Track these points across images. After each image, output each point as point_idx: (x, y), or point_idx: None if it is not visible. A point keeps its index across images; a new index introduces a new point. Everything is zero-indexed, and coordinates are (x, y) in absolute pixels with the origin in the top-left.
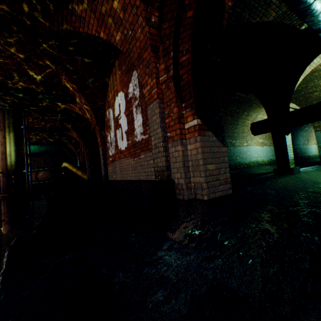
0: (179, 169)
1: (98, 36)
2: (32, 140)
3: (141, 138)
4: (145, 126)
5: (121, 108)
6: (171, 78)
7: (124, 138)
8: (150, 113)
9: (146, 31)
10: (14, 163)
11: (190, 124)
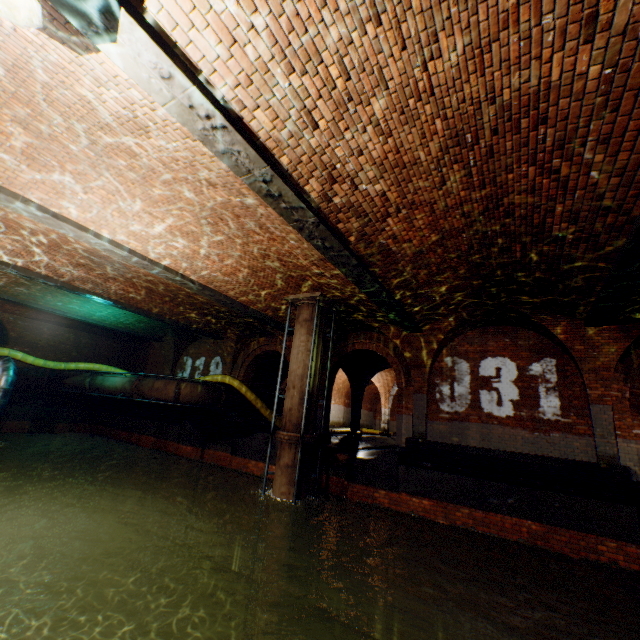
0: (632, 459)
1: (554, 334)
2: (187, 318)
3: (555, 418)
4: (566, 411)
5: (503, 373)
6: (624, 398)
7: (504, 405)
8: (596, 410)
9: (613, 363)
10: (317, 386)
11: (636, 431)
